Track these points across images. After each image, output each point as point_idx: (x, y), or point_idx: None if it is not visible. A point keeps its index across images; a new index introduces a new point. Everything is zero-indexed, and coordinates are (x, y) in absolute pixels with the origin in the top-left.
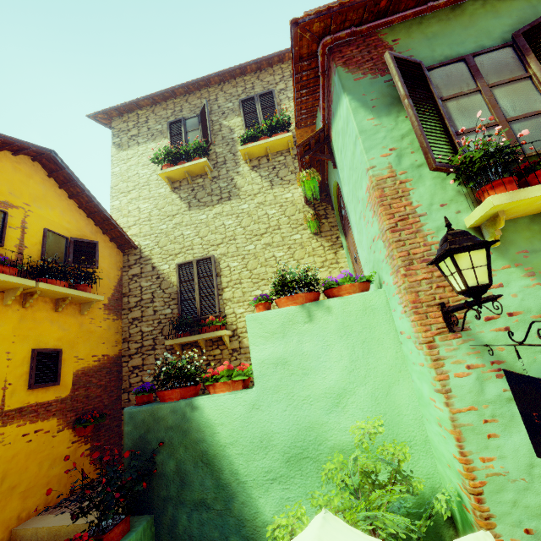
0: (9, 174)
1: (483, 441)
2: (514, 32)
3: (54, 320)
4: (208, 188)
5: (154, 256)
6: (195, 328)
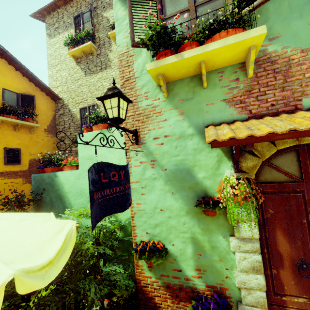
0: None
1: (139, 196)
2: None
3: (15, 135)
4: (95, 62)
5: (69, 104)
6: None
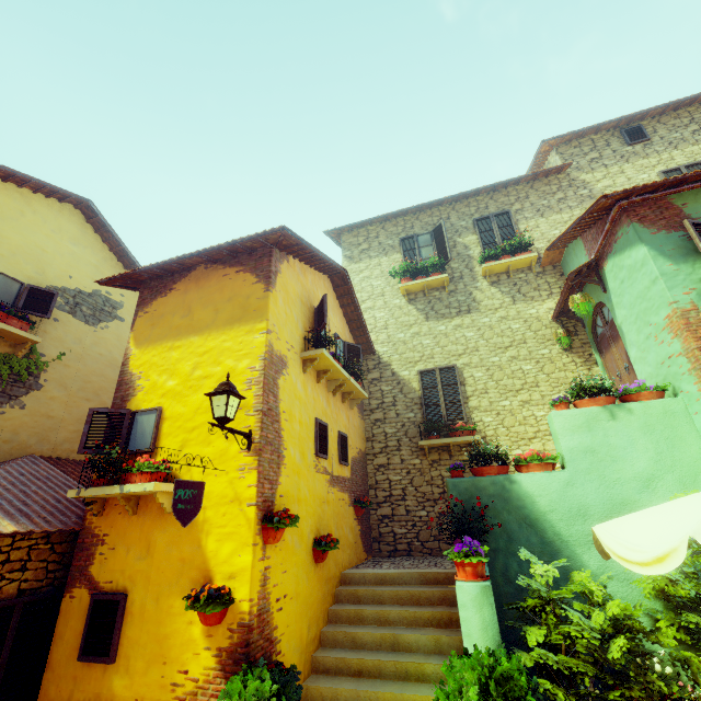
0: (322, 290)
1: None
2: None
3: (342, 410)
4: (445, 301)
5: (393, 362)
6: (441, 433)
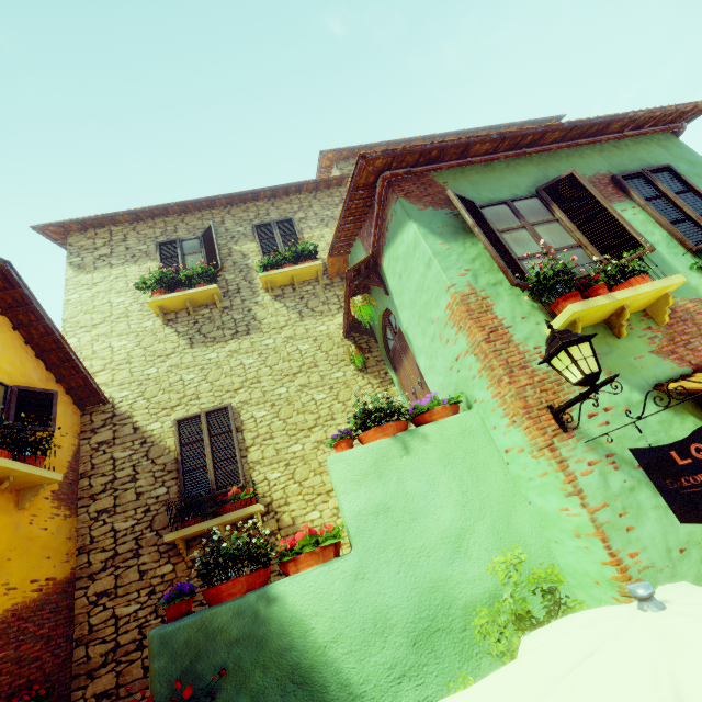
0: None
1: (625, 536)
2: (537, 188)
3: None
4: (217, 321)
5: (136, 412)
6: (208, 510)
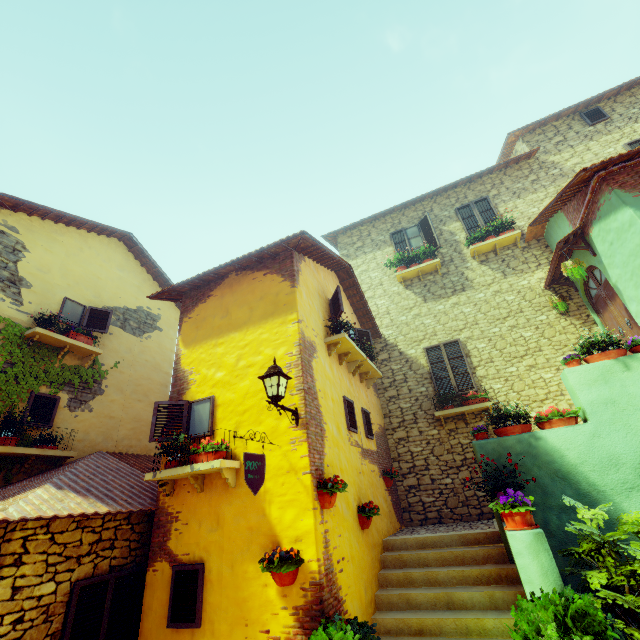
0: (332, 284)
1: None
2: None
3: (361, 389)
4: (440, 283)
5: (399, 343)
6: (454, 403)
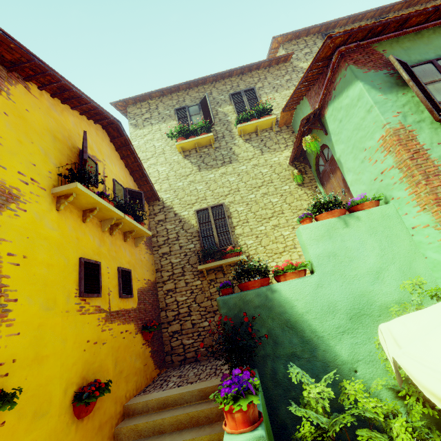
0: (94, 137)
1: None
2: None
3: (124, 248)
4: (213, 155)
5: (175, 206)
6: (216, 257)
